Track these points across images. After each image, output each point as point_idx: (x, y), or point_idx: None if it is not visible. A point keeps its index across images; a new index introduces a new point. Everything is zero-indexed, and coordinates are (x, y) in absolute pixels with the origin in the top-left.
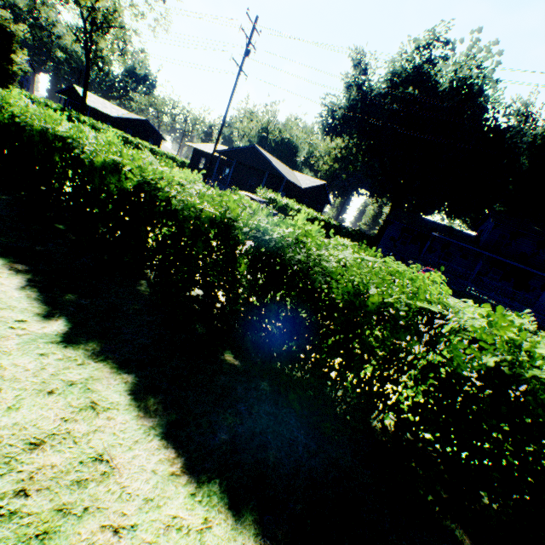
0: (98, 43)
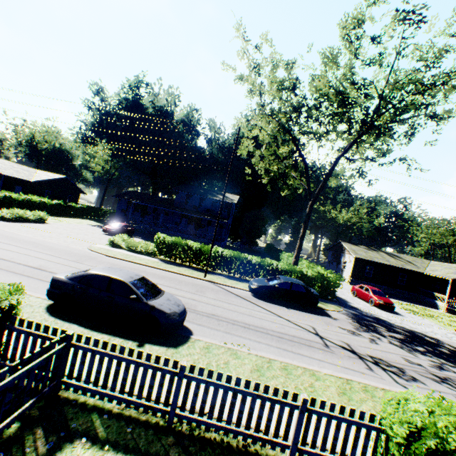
0: None
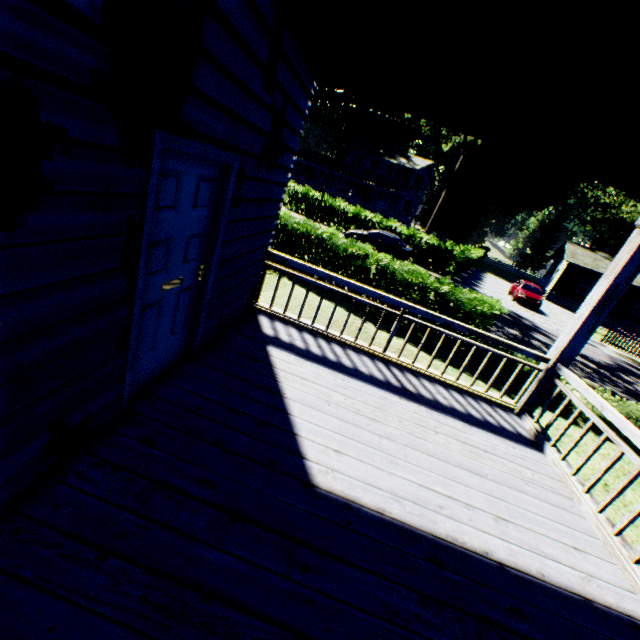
0: None
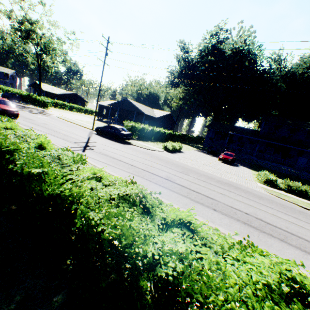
0: (44, 59)
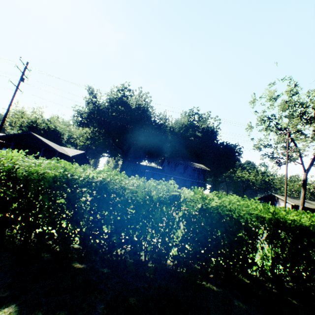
0: None
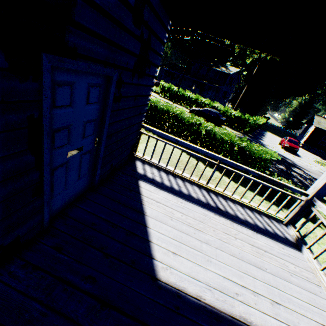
0: None
